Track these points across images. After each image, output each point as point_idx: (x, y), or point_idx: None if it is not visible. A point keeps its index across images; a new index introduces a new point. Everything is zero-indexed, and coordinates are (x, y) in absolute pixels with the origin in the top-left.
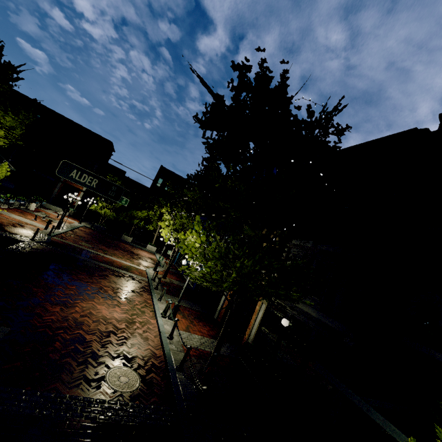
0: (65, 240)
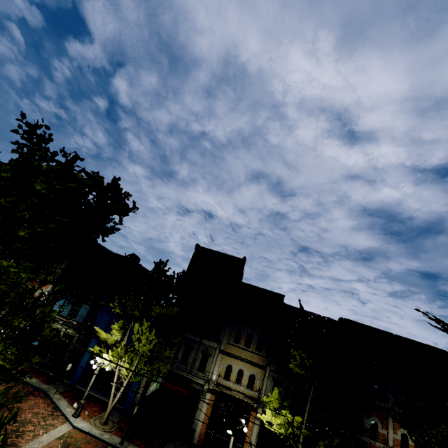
0: None
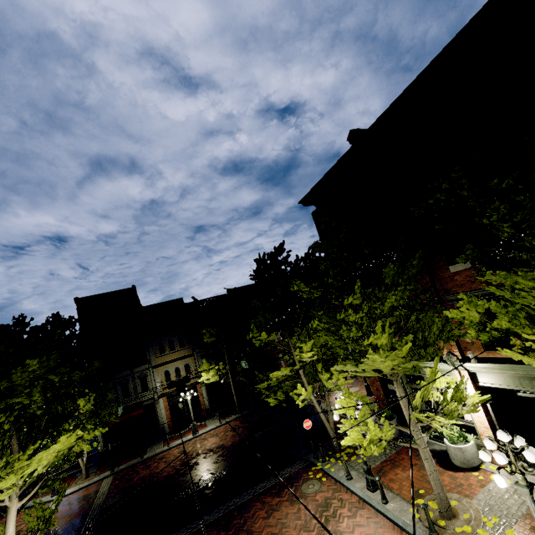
0: None
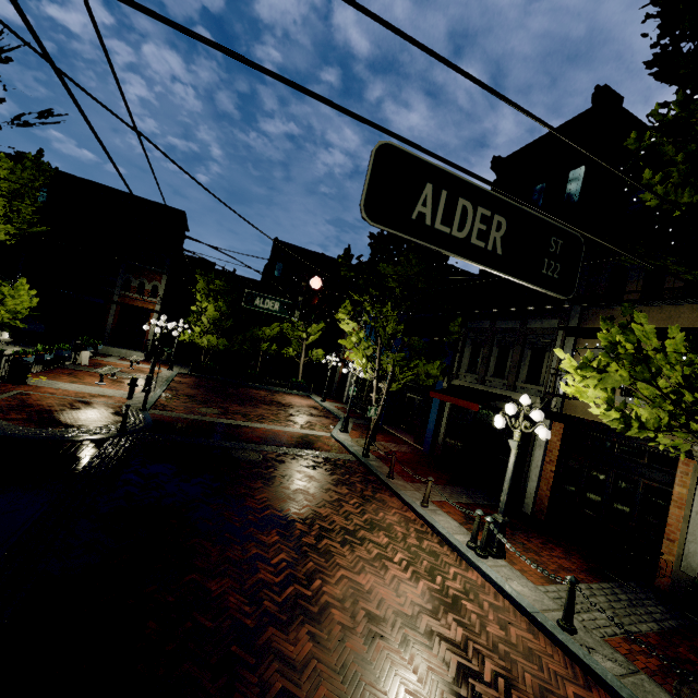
0: (173, 412)
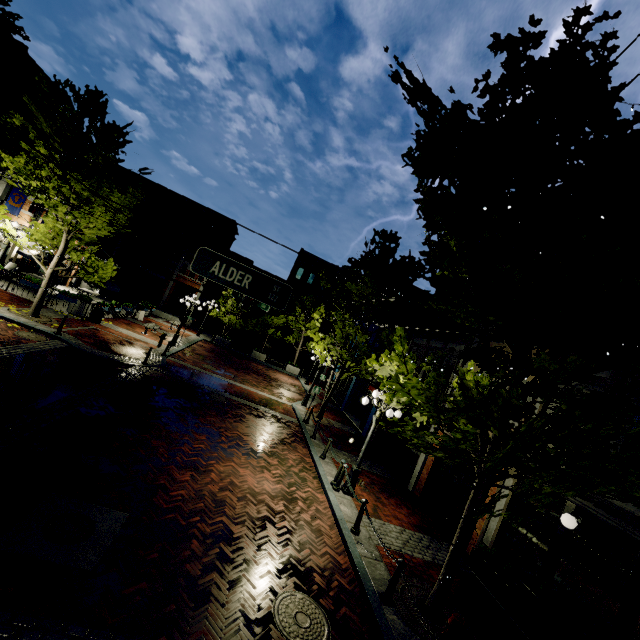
0: (184, 362)
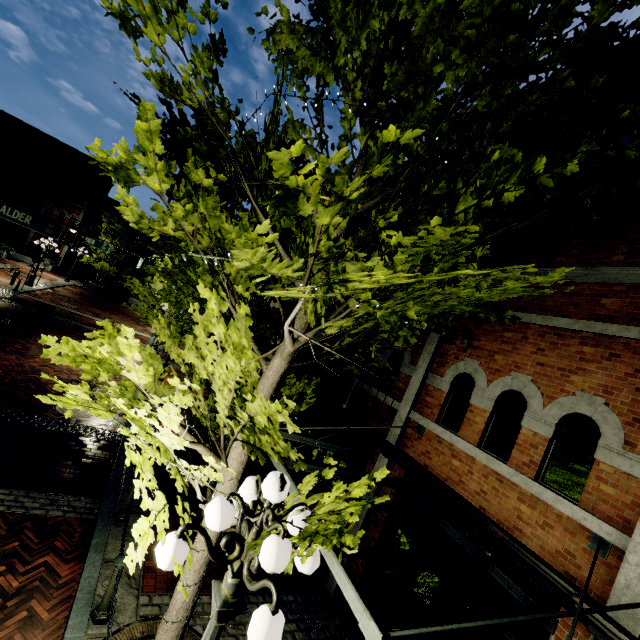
0: (40, 299)
